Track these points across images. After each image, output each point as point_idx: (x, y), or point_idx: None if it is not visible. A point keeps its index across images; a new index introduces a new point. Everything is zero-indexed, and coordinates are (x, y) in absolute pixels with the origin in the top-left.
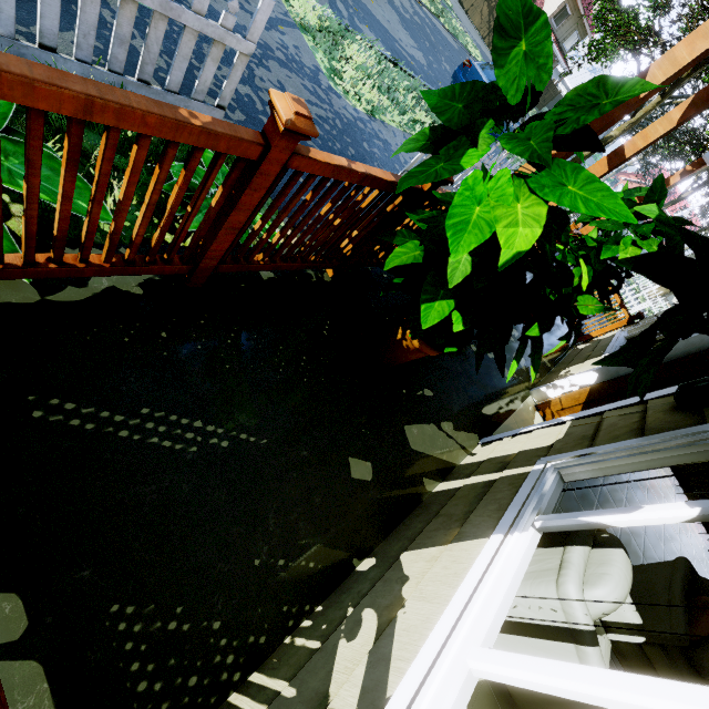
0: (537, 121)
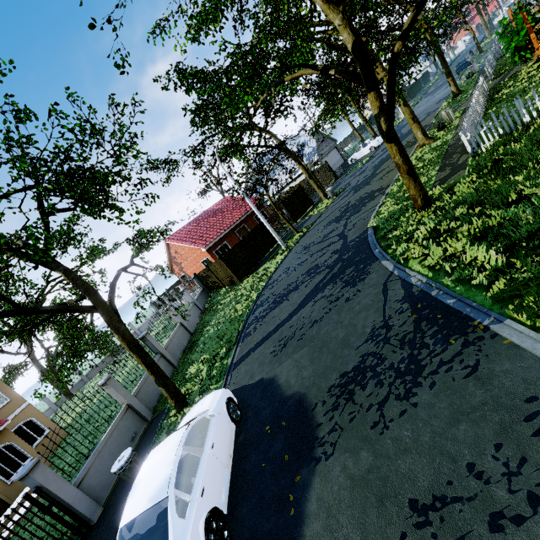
0: (517, 15)
